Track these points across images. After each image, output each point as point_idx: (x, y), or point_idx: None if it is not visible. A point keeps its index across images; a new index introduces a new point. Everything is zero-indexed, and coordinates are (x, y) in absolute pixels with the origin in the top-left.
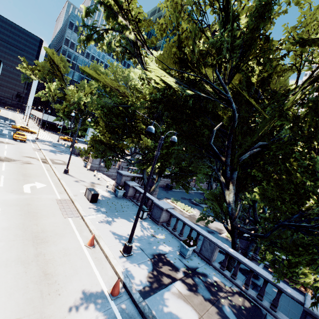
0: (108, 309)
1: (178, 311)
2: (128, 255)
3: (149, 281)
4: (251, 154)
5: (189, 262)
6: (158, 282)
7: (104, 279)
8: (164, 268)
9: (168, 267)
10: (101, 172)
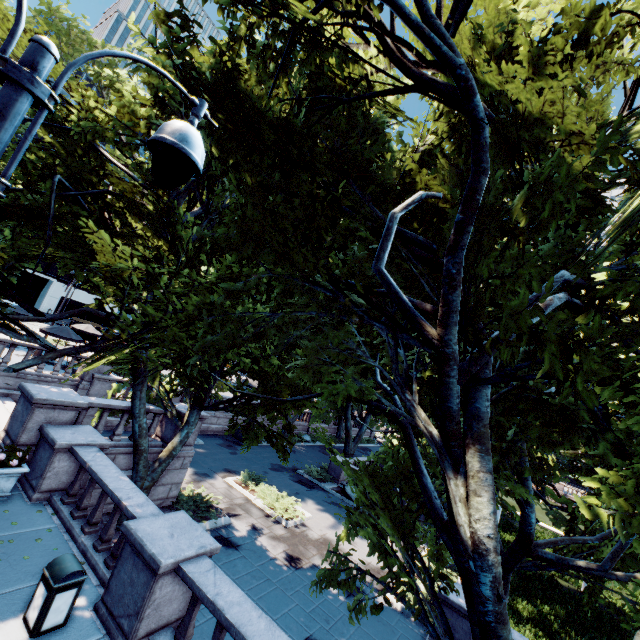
0: None
1: None
2: None
3: None
4: None
5: None
6: None
7: None
8: None
9: None
10: (6, 393)
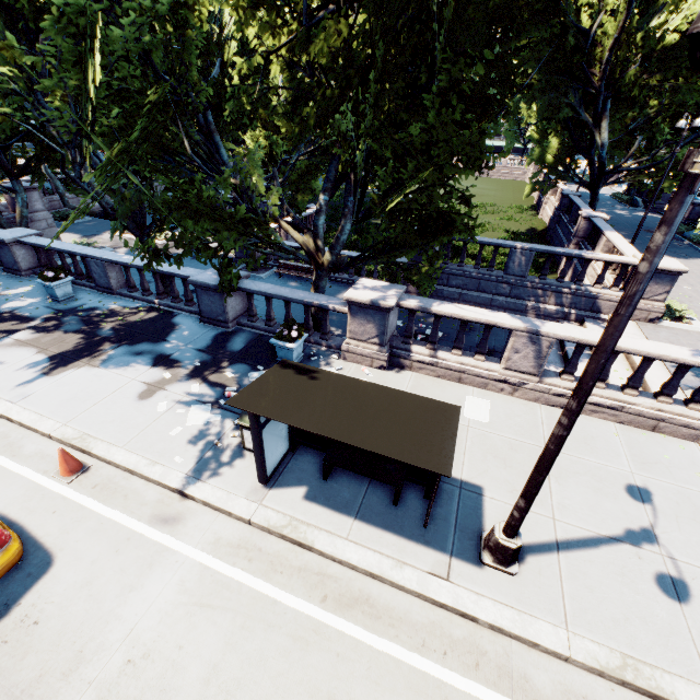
0: None
1: (0, 358)
2: None
3: None
4: None
5: (69, 304)
6: None
7: None
8: (1, 326)
9: (12, 323)
10: None
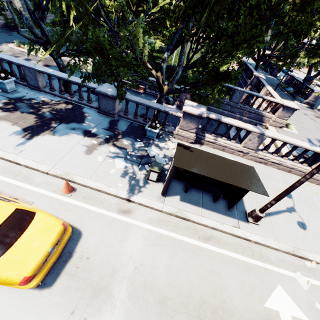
0: None
1: None
2: None
3: None
4: None
5: (15, 95)
6: None
7: None
8: None
9: None
10: None
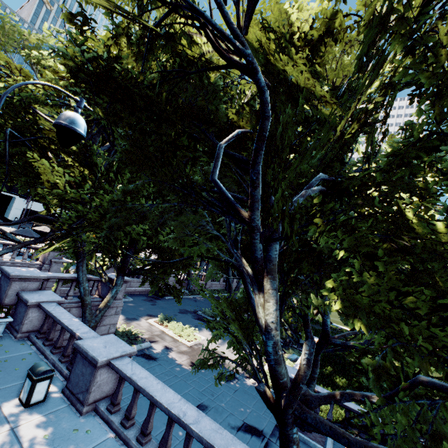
0: None
1: None
2: None
3: None
4: (304, 203)
5: None
6: None
7: None
8: None
9: None
10: None
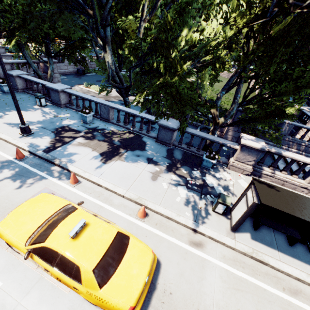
0: (17, 166)
1: (77, 151)
2: (29, 135)
3: (52, 144)
4: (120, 0)
5: (91, 125)
6: (61, 142)
7: (8, 154)
8: (67, 134)
9: (71, 132)
10: None
